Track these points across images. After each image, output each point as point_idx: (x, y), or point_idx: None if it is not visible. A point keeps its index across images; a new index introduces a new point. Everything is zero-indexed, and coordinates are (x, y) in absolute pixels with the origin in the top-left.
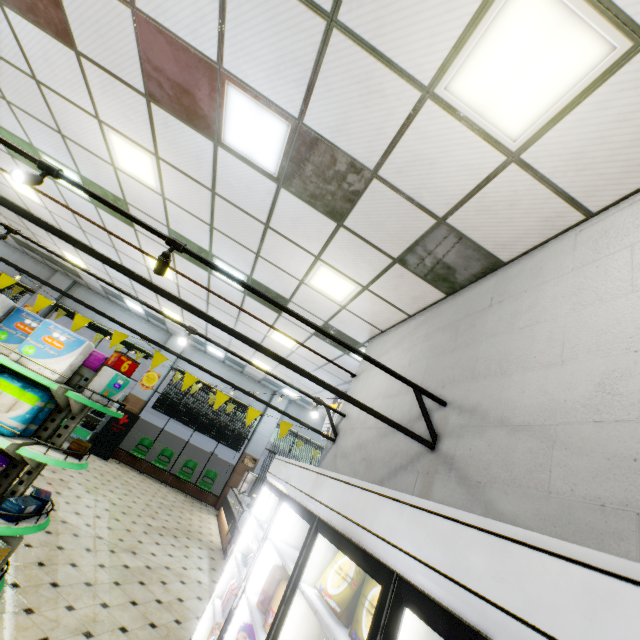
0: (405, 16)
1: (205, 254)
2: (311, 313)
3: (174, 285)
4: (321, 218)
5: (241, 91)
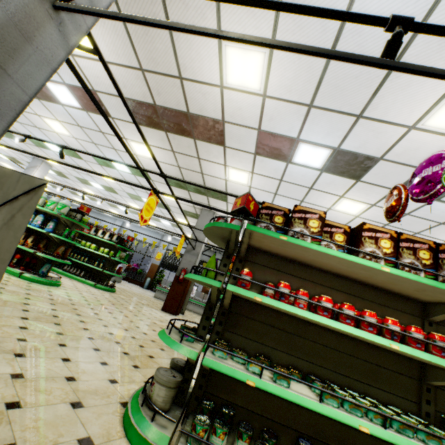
0: (441, 235)
1: None
2: None
3: None
4: None
5: None
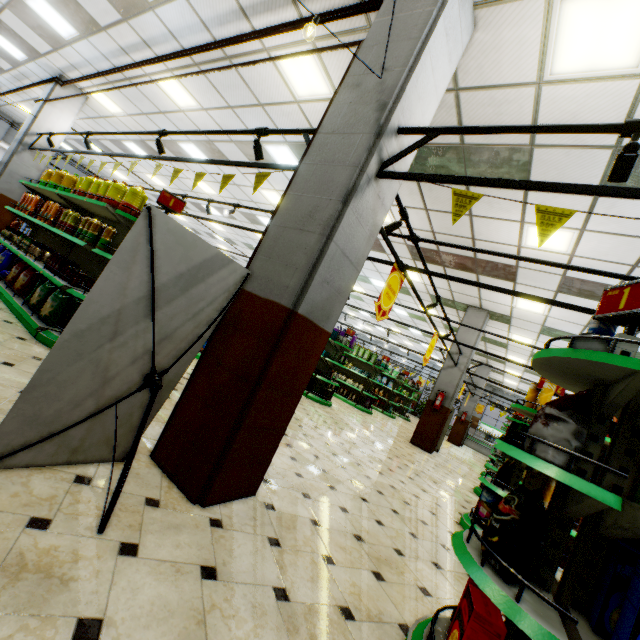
0: None
1: None
2: None
3: None
4: None
5: None
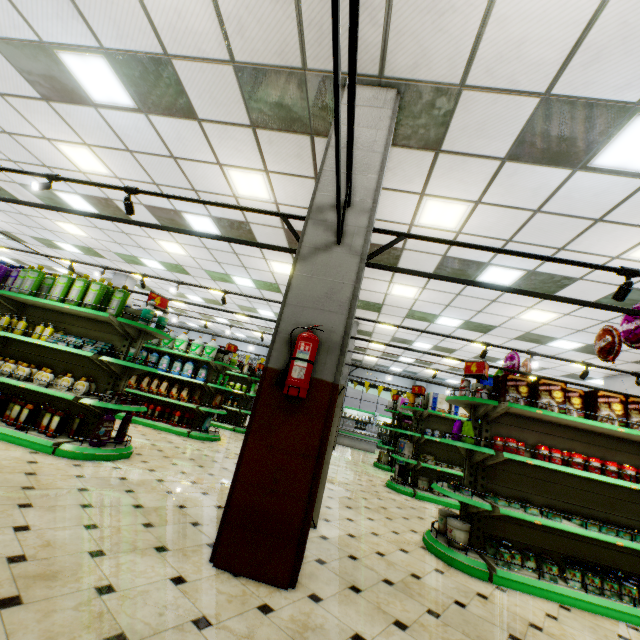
0: None
1: (497, 359)
2: (562, 371)
3: (453, 364)
4: (589, 355)
5: (565, 340)
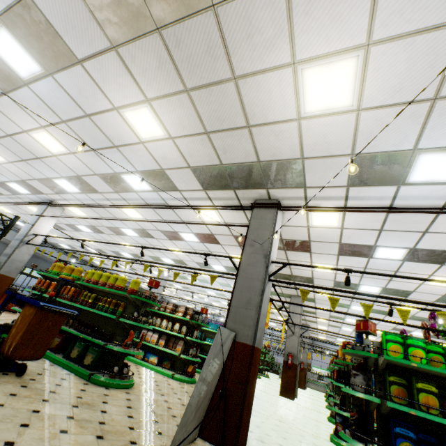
0: None
1: None
2: None
3: None
4: None
5: None
